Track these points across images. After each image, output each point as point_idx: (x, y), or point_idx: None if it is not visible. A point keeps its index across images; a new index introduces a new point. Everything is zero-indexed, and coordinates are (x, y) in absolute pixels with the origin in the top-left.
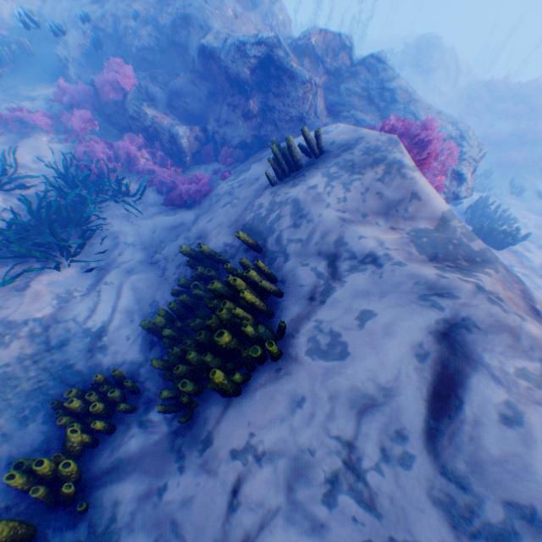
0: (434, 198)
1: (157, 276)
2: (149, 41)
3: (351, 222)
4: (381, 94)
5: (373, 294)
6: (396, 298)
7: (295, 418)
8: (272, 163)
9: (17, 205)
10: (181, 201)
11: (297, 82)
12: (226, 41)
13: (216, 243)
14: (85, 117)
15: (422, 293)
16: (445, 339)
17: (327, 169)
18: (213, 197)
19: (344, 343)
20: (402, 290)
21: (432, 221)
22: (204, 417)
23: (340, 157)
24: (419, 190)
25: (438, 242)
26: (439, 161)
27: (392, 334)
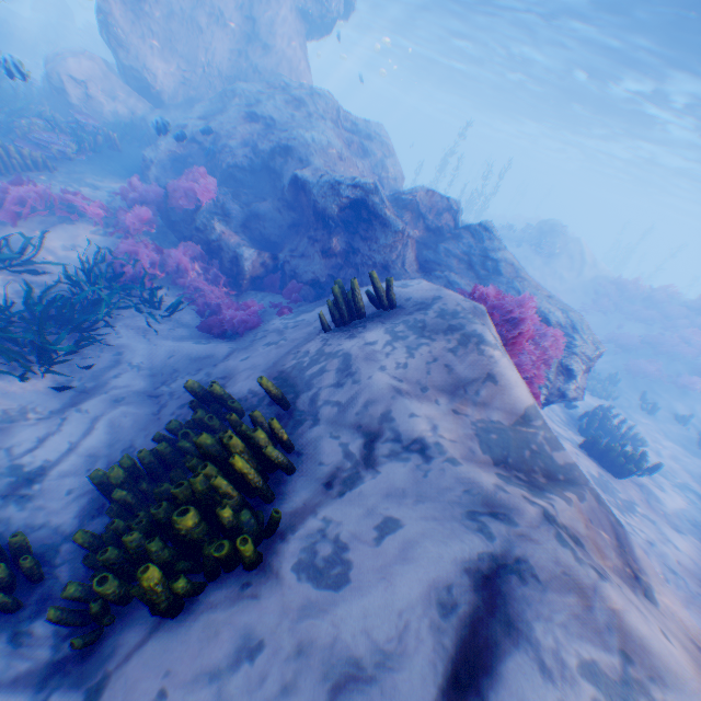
0: (516, 386)
1: (151, 414)
2: (244, 162)
3: (406, 393)
4: (484, 263)
5: (410, 495)
6: (437, 508)
7: (235, 677)
8: (330, 305)
9: (17, 290)
10: (221, 328)
11: (390, 231)
12: (321, 177)
13: (239, 386)
14: (144, 216)
15: (472, 507)
16: (488, 585)
17: (393, 325)
18: (260, 332)
19: (349, 561)
20: (448, 498)
21: (509, 414)
22: (113, 647)
23: (412, 315)
24: (498, 372)
25: (511, 442)
26: (542, 348)
27: (416, 560)
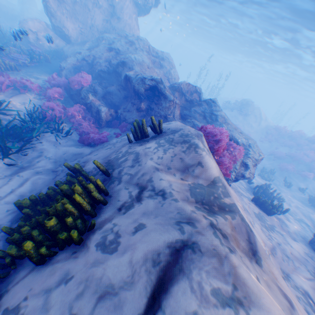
0: (211, 168)
1: (51, 178)
2: (105, 69)
3: (160, 170)
4: (211, 116)
5: (153, 214)
6: (164, 219)
7: (57, 291)
8: (132, 131)
9: None
10: (89, 142)
11: (167, 100)
12: (137, 76)
13: (90, 166)
14: (58, 92)
15: (179, 220)
16: (177, 253)
17: (159, 140)
18: (106, 144)
19: (119, 242)
20: (170, 216)
21: (207, 180)
22: (13, 278)
23: (169, 136)
24: (204, 161)
25: (205, 193)
26: (234, 154)
27: (148, 242)
